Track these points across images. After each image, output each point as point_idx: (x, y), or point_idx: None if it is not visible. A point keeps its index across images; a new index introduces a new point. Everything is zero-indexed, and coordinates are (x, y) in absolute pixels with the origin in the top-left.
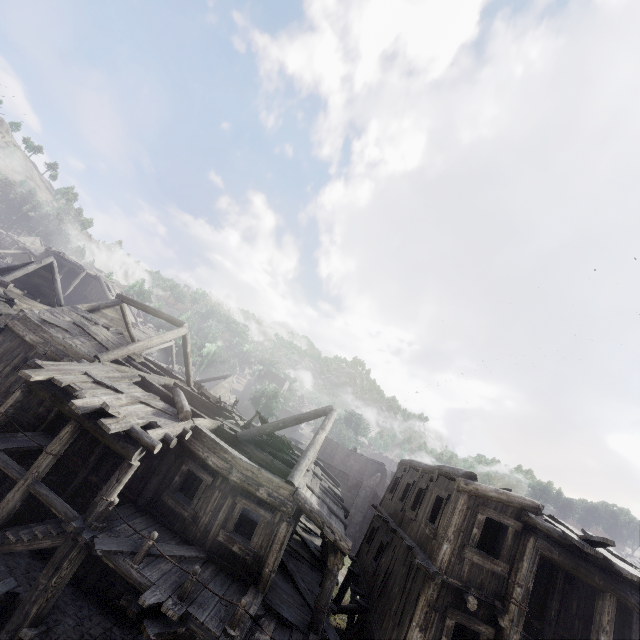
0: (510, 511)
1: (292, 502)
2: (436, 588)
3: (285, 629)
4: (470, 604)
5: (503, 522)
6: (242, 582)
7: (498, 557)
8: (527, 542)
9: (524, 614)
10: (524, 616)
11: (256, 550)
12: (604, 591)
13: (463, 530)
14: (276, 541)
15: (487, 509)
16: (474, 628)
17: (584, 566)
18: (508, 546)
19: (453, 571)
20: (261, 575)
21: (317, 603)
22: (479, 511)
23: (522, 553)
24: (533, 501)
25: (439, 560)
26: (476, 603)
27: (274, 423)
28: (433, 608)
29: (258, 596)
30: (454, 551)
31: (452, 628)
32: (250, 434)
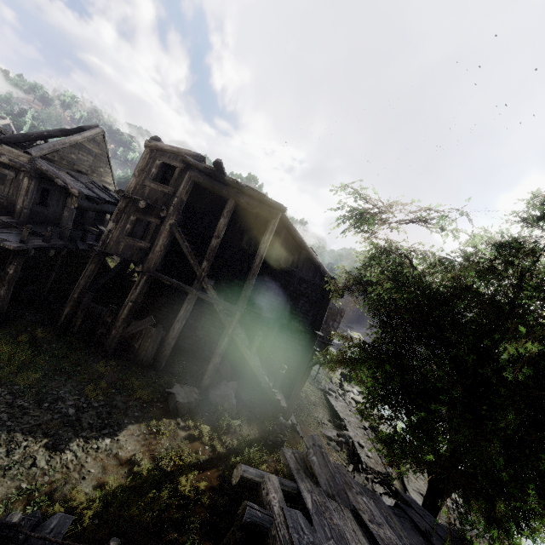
0: (179, 159)
1: (31, 165)
2: (124, 201)
3: (37, 237)
4: (141, 205)
5: (172, 164)
6: (2, 215)
7: (169, 185)
8: (186, 175)
9: (178, 211)
10: (178, 212)
11: (9, 197)
12: (229, 198)
13: (147, 171)
14: (22, 189)
15: (162, 157)
16: (148, 220)
17: (218, 185)
18: (175, 178)
19: (138, 193)
20: (15, 210)
21: (60, 224)
22: (157, 158)
23: (182, 181)
24: (195, 152)
25: (128, 187)
26: (145, 204)
27: (39, 132)
28: (123, 212)
29: (12, 220)
30: (139, 183)
31: (134, 221)
32: (14, 138)
